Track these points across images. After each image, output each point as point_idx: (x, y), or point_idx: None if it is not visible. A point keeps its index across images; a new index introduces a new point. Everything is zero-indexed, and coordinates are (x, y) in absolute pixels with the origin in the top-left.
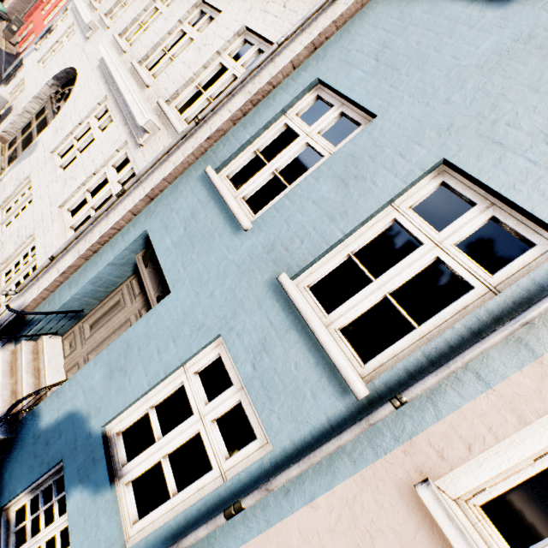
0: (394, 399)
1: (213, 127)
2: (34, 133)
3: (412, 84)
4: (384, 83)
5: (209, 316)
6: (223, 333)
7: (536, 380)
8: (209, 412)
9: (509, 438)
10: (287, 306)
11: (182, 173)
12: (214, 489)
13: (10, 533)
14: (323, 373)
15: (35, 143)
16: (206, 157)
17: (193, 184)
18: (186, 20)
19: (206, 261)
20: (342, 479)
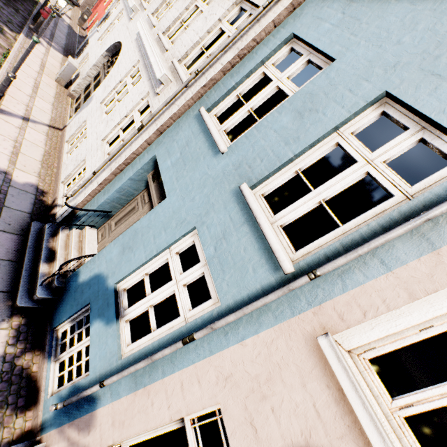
0: (310, 273)
1: (208, 77)
2: (92, 91)
3: (369, 30)
4: (346, 32)
5: (189, 214)
6: (197, 226)
7: (430, 267)
8: (182, 279)
9: (399, 311)
10: (244, 208)
11: (184, 113)
12: (179, 327)
13: (58, 345)
14: (263, 255)
15: (91, 97)
16: (201, 101)
17: (190, 121)
18: None
19: (192, 176)
20: (265, 328)
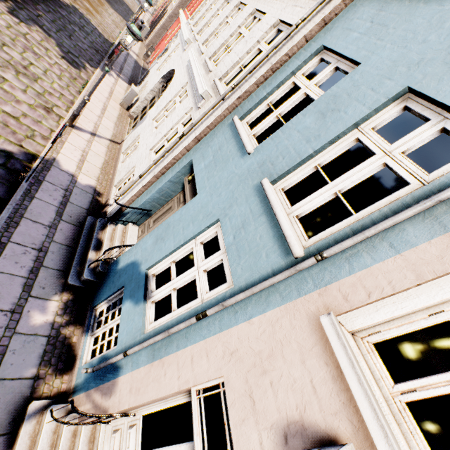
0: (317, 254)
1: (243, 90)
2: (147, 111)
3: (396, 34)
4: (373, 38)
5: (215, 208)
6: (220, 218)
7: (441, 249)
8: (203, 265)
9: (406, 293)
10: (263, 200)
11: (219, 123)
12: (195, 307)
13: (95, 322)
14: (276, 242)
15: (146, 116)
16: (236, 111)
17: (224, 129)
18: (243, 25)
19: (221, 175)
20: (271, 308)
